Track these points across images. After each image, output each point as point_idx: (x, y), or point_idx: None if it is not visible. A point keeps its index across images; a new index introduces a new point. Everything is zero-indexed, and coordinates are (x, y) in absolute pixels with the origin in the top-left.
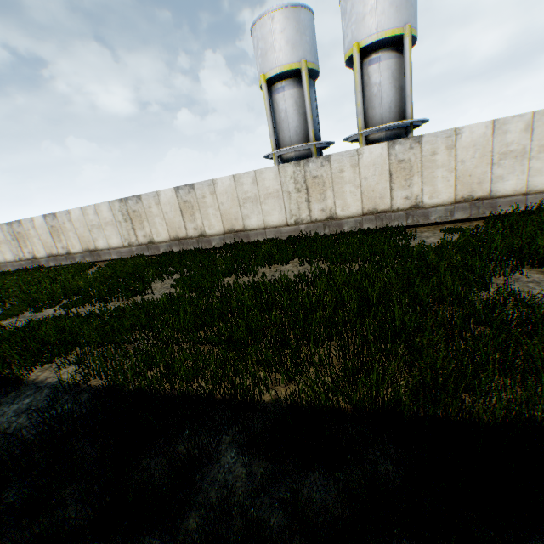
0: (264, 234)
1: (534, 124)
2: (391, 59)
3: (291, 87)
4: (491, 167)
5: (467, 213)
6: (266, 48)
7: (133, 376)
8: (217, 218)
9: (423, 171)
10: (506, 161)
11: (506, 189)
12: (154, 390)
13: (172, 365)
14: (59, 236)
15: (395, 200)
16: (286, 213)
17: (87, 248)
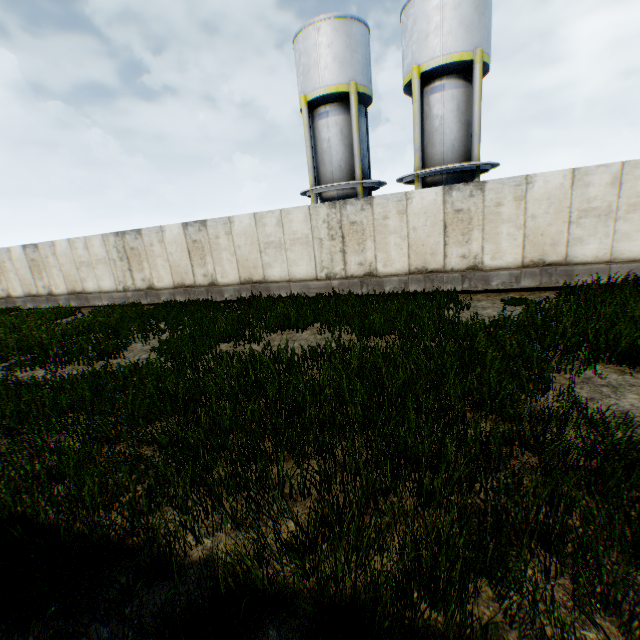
0: (288, 288)
1: (623, 177)
2: (457, 89)
3: (336, 113)
4: (568, 226)
5: (537, 281)
6: (309, 64)
7: (13, 498)
8: (232, 264)
9: (485, 225)
10: (586, 221)
11: (585, 255)
12: (37, 524)
13: (82, 480)
14: (40, 272)
15: (450, 258)
16: (316, 265)
17: (73, 289)
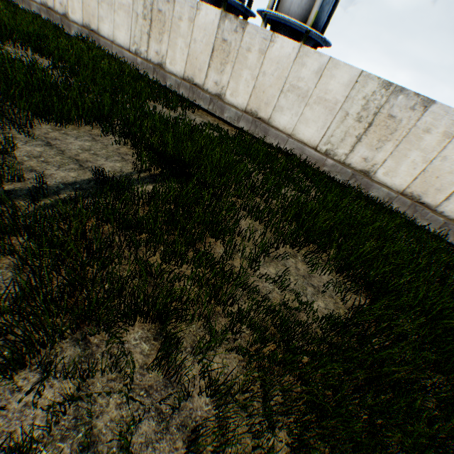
0: (111, 48)
1: (325, 72)
2: None
3: None
4: (281, 94)
5: (249, 127)
6: None
7: None
8: (79, 4)
9: (236, 64)
10: (292, 96)
11: (280, 123)
12: None
13: None
14: None
15: (208, 80)
16: (131, 38)
17: None
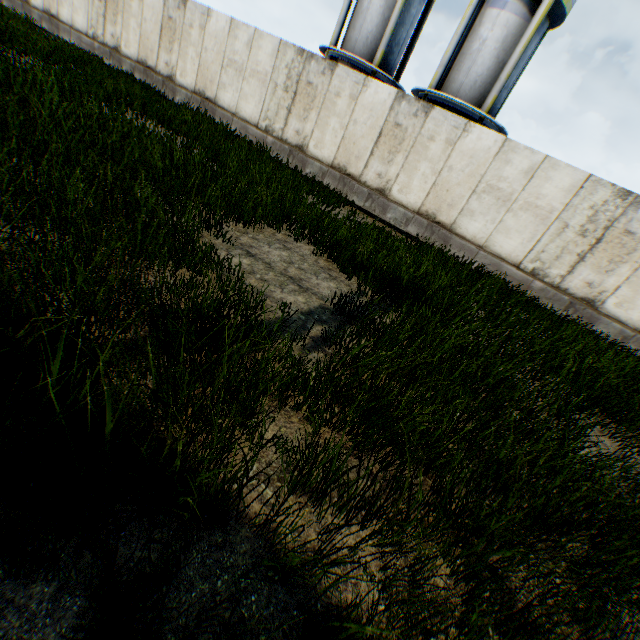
0: (231, 122)
1: (538, 172)
2: (517, 16)
3: None
4: (472, 195)
5: (421, 233)
6: None
7: None
8: (194, 66)
9: (411, 154)
10: (488, 198)
11: (468, 231)
12: None
13: None
14: None
15: (369, 170)
16: (263, 111)
17: (49, 9)
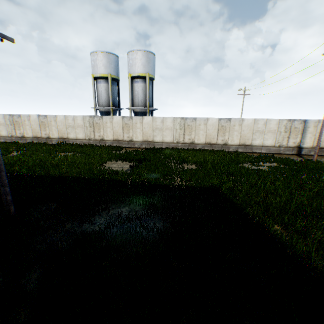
0: (76, 141)
1: (164, 121)
2: (142, 83)
3: (104, 83)
4: (153, 131)
5: (147, 146)
6: (94, 64)
7: None
8: (56, 131)
9: (133, 128)
10: (157, 131)
11: (157, 140)
12: None
13: None
14: None
15: (124, 137)
16: (85, 135)
17: None
